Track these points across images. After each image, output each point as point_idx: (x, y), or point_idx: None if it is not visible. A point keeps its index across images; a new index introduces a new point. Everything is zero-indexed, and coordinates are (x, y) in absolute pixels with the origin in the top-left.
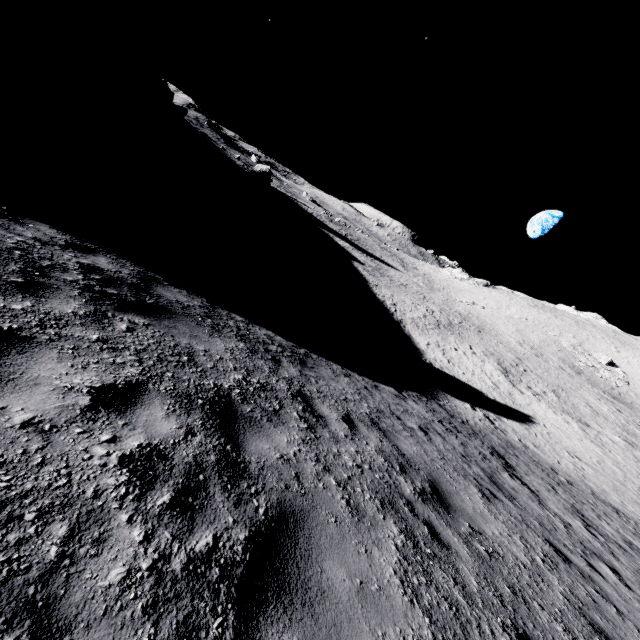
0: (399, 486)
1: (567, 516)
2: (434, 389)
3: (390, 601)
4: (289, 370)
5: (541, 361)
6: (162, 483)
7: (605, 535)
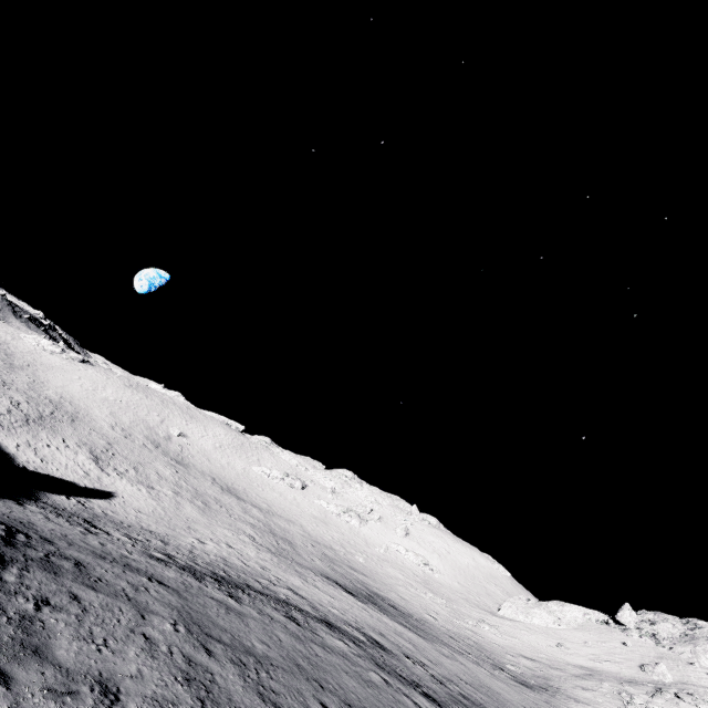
0: (56, 533)
1: (121, 536)
2: (35, 491)
3: (68, 545)
4: None
5: (129, 442)
6: (19, 533)
7: (137, 539)
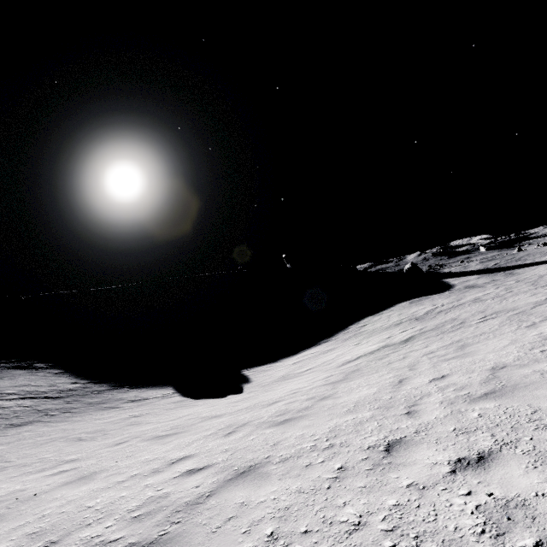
0: None
1: None
2: (162, 385)
3: None
4: (29, 374)
5: None
6: None
7: None
